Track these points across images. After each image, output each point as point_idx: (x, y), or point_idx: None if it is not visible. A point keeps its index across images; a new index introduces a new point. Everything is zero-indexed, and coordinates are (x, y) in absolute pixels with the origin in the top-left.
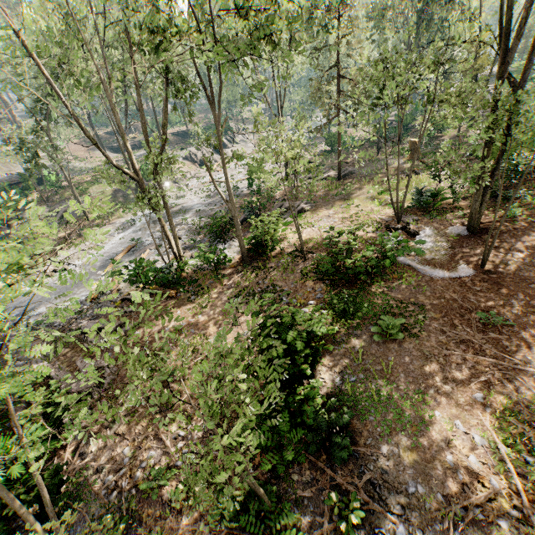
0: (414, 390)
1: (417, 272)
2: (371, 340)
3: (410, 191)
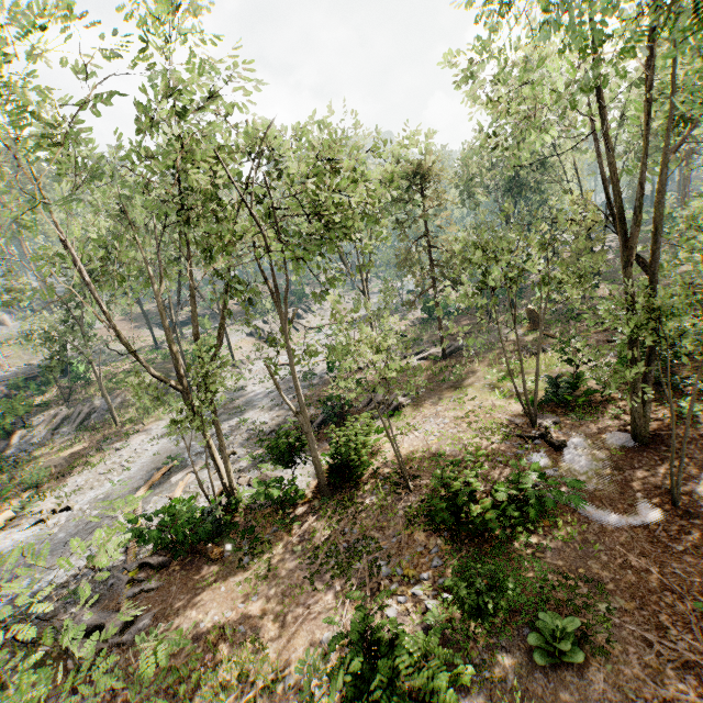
0: None
1: (578, 516)
2: (531, 661)
3: (540, 375)
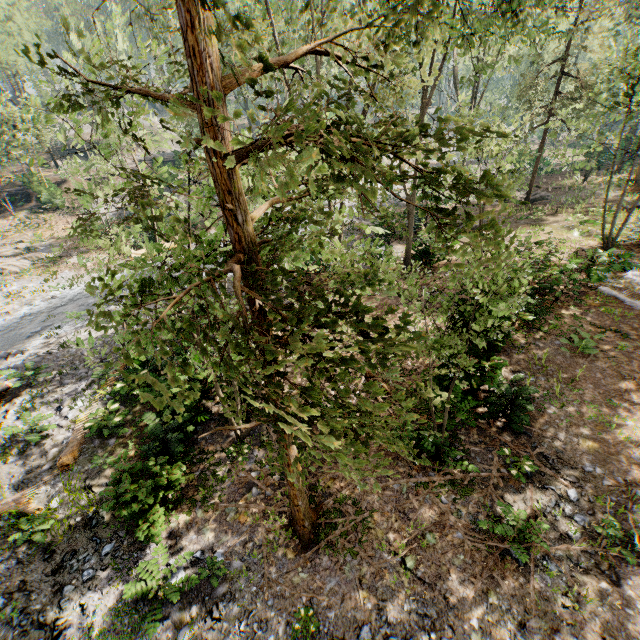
0: (603, 400)
1: (623, 305)
2: (556, 352)
3: (626, 226)
